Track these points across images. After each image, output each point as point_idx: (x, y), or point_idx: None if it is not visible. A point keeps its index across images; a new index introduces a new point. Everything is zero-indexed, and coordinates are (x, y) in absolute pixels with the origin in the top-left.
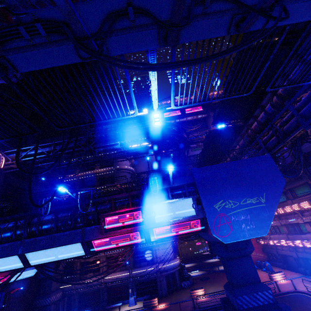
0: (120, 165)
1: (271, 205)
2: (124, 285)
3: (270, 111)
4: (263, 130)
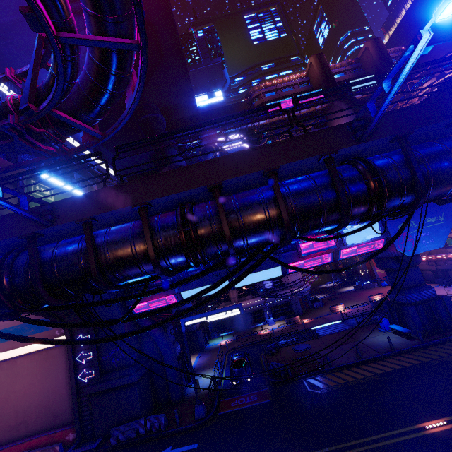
0: None
1: (448, 223)
2: (258, 310)
3: None
4: None
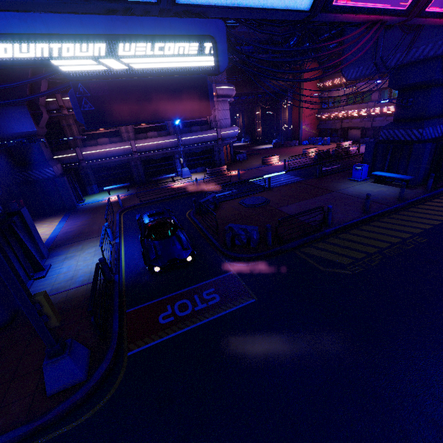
0: None
1: None
2: (167, 157)
3: None
4: None
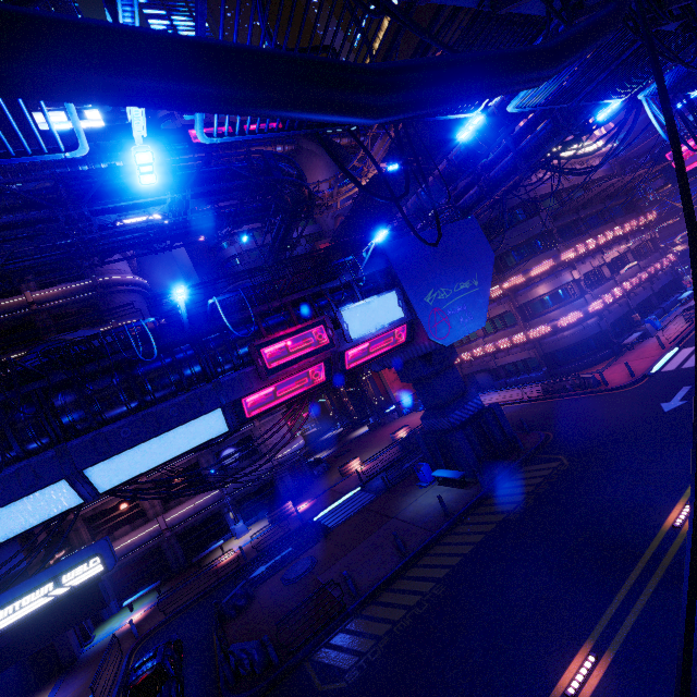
0: (108, 274)
1: (485, 289)
2: (213, 516)
3: (473, 143)
4: (455, 179)
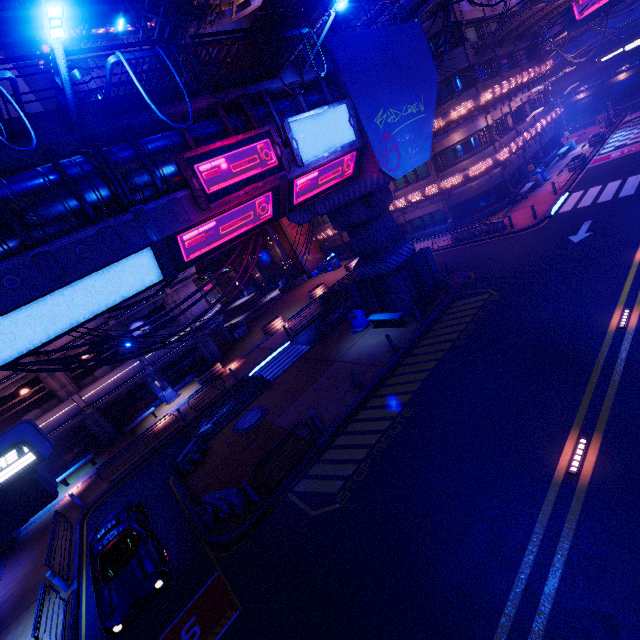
0: None
1: (430, 116)
2: (136, 387)
3: None
4: None
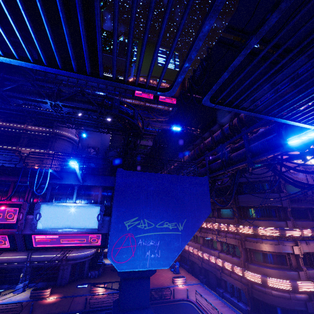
0: (62, 130)
1: (186, 235)
2: (17, 268)
3: (226, 131)
4: (214, 149)
